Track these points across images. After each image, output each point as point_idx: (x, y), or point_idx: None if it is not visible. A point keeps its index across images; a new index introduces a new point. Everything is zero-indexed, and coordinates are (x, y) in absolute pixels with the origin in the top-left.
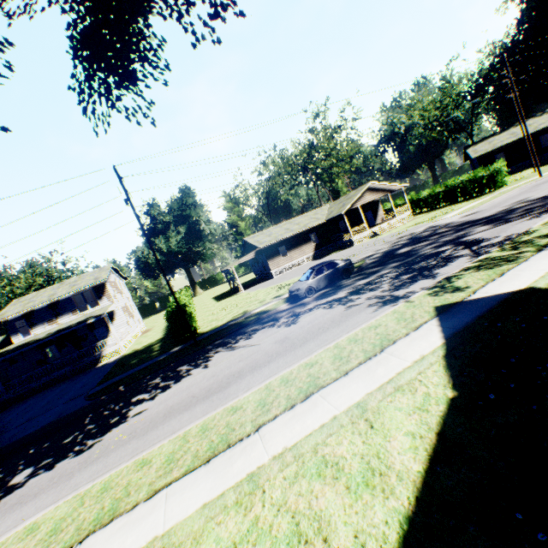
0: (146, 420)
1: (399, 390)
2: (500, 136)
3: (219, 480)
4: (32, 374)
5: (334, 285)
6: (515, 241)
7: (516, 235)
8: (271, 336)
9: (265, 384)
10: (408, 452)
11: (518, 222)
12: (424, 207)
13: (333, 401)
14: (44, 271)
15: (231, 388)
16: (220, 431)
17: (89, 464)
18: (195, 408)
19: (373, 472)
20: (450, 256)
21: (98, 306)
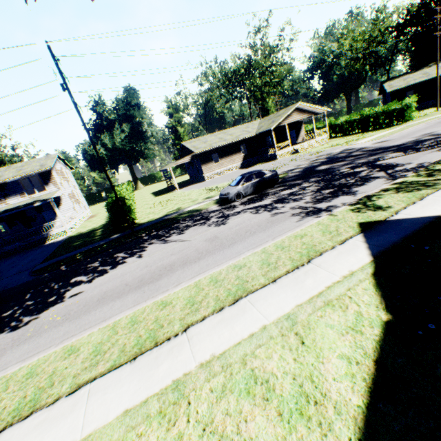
0: (81, 304)
1: (329, 305)
2: (414, 75)
3: (144, 384)
4: None
5: (260, 193)
6: (429, 168)
7: (430, 164)
8: (202, 234)
9: (194, 281)
10: (345, 380)
11: (428, 152)
12: (339, 132)
13: (262, 309)
14: None
15: (162, 281)
16: (148, 327)
17: (21, 342)
18: (127, 297)
19: (307, 398)
20: (367, 177)
21: (45, 192)
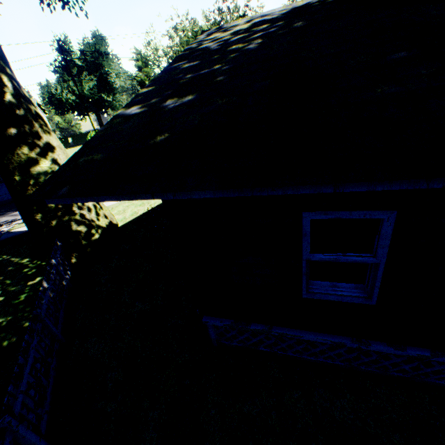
0: None
1: None
2: None
3: None
4: None
5: None
6: None
7: None
8: None
9: None
10: None
11: None
12: None
13: None
14: None
15: None
16: None
17: None
18: None
19: None
20: None
21: None
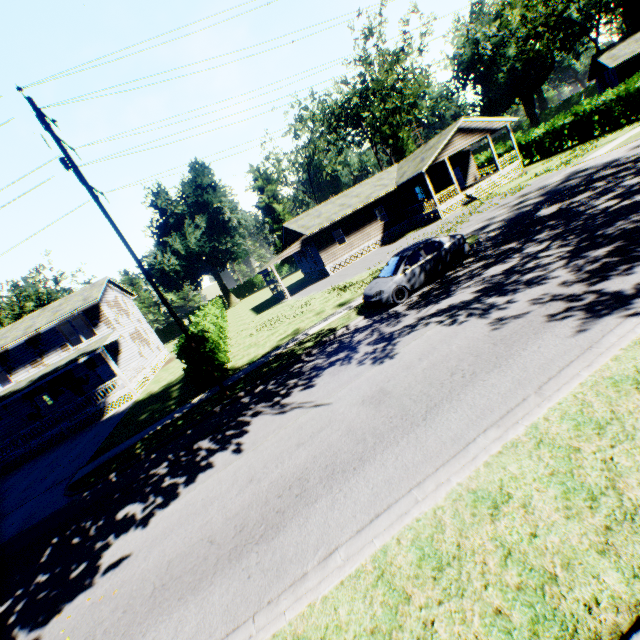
0: (119, 601)
1: None
2: None
3: None
4: (16, 438)
5: (438, 280)
6: None
7: None
8: (351, 386)
9: (371, 553)
10: None
11: None
12: (537, 153)
13: None
14: (33, 294)
15: (287, 535)
16: None
17: None
18: (211, 593)
19: None
20: None
21: (96, 337)
